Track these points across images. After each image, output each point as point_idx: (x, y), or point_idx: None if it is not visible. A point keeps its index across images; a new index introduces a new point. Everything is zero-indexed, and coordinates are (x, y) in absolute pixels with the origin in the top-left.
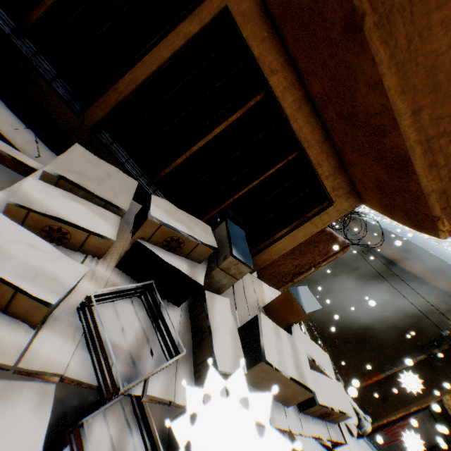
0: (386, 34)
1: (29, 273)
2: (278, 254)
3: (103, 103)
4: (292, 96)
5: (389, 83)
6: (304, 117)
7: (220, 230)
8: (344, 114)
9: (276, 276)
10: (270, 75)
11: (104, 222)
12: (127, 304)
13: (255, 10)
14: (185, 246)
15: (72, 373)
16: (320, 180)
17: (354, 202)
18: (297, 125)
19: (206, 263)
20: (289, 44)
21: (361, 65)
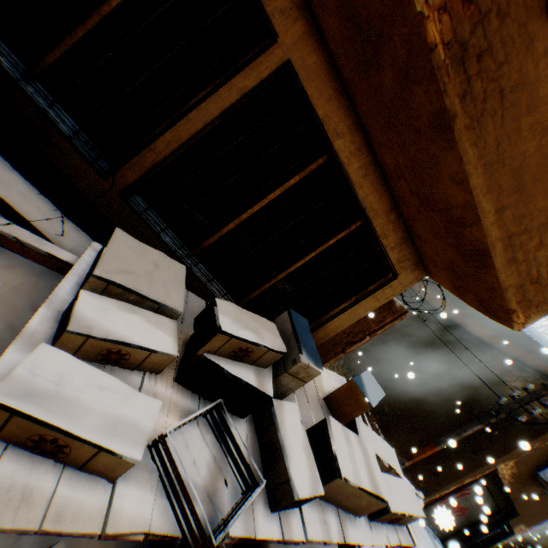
0: (476, 135)
1: (109, 425)
2: (335, 331)
3: (137, 164)
4: (358, 161)
5: (475, 182)
6: (370, 184)
7: (283, 322)
8: (420, 195)
9: (325, 345)
10: (336, 138)
11: (163, 333)
12: (194, 429)
13: (322, 66)
14: (253, 354)
15: (156, 527)
16: (384, 251)
17: (419, 275)
18: (362, 192)
19: (271, 366)
20: (360, 108)
21: (447, 159)
